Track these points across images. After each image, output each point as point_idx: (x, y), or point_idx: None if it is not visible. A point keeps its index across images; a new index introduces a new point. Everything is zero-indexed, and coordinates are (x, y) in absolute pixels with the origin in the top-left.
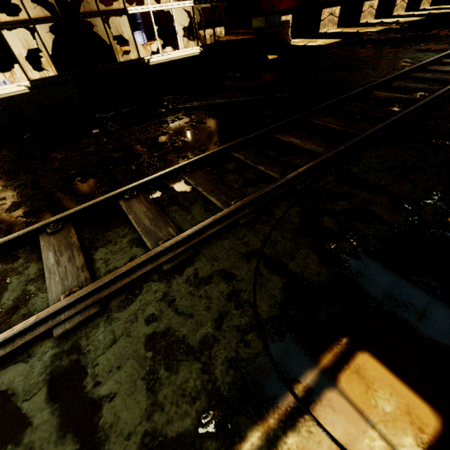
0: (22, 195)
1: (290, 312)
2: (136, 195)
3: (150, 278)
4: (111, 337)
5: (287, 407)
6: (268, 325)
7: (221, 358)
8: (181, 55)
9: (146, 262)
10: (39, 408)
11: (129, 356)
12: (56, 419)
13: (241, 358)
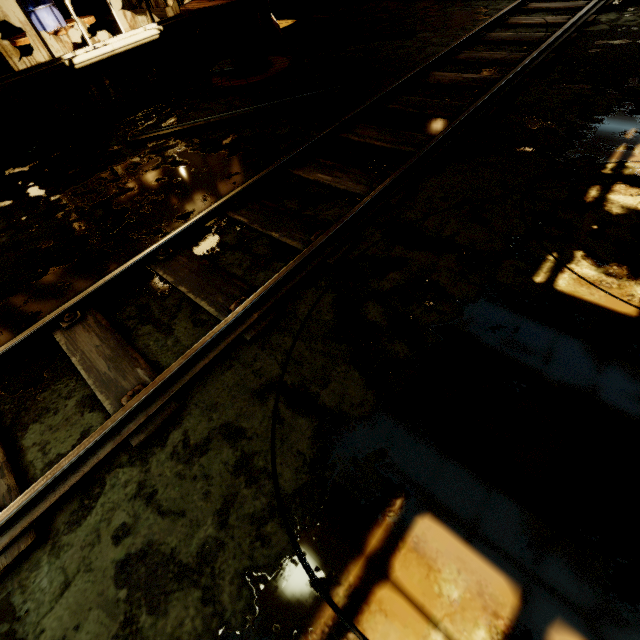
0: None
1: (325, 474)
2: (80, 319)
3: (115, 462)
4: (61, 580)
5: (324, 628)
6: (295, 502)
7: (229, 574)
8: (128, 43)
9: (102, 441)
10: None
11: (91, 604)
12: None
13: (258, 567)
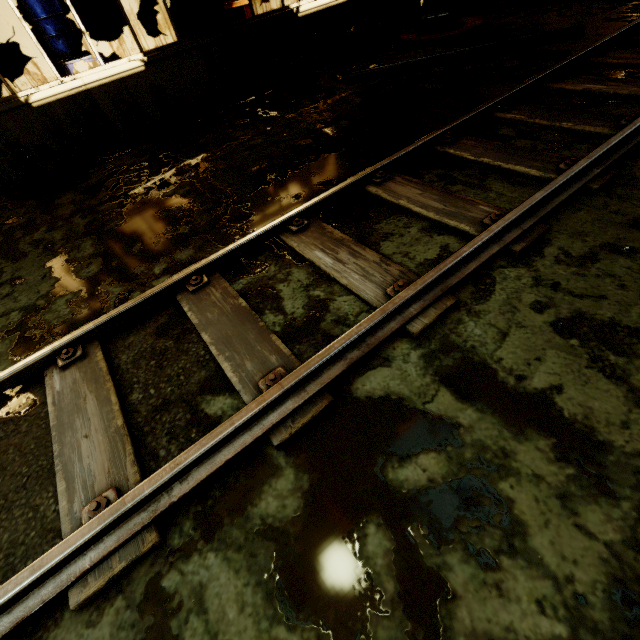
0: (202, 202)
1: None
2: (389, 178)
3: (494, 264)
4: (494, 331)
5: None
6: None
7: None
8: None
9: (489, 242)
10: (455, 409)
11: (542, 346)
12: (493, 417)
13: None
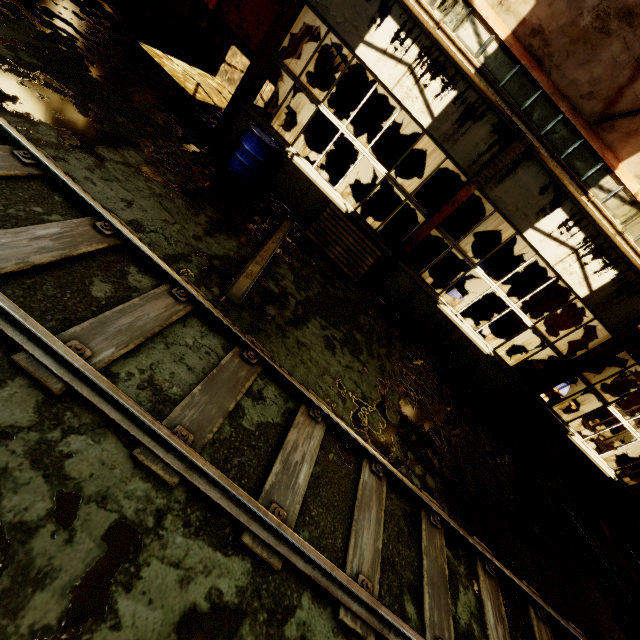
0: (450, 458)
1: None
2: (544, 621)
3: None
4: None
5: None
6: None
7: None
8: (597, 461)
9: None
10: None
11: None
12: None
13: None
